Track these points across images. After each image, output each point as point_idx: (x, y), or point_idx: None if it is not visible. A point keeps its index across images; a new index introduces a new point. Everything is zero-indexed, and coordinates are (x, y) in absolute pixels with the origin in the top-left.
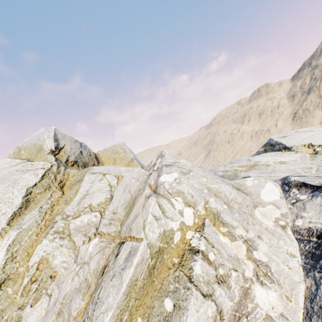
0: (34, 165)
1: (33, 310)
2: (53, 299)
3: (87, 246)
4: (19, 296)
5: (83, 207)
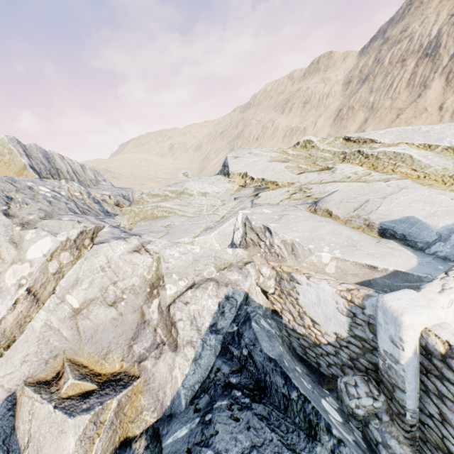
0: None
1: None
2: None
3: None
4: None
5: None
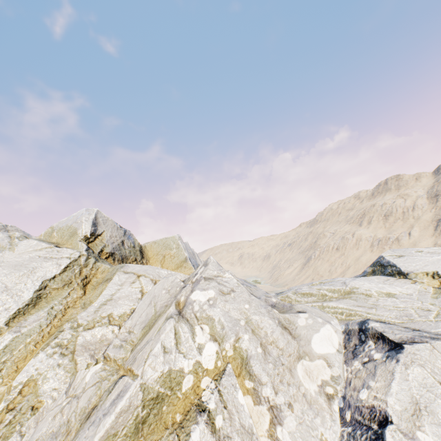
0: (60, 252)
1: None
2: None
3: (86, 372)
4: None
5: (101, 315)
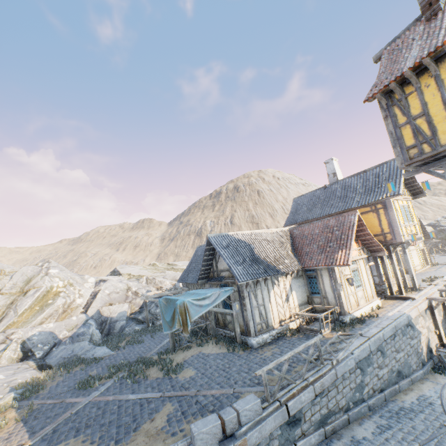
0: None
1: None
2: None
3: None
4: None
5: None
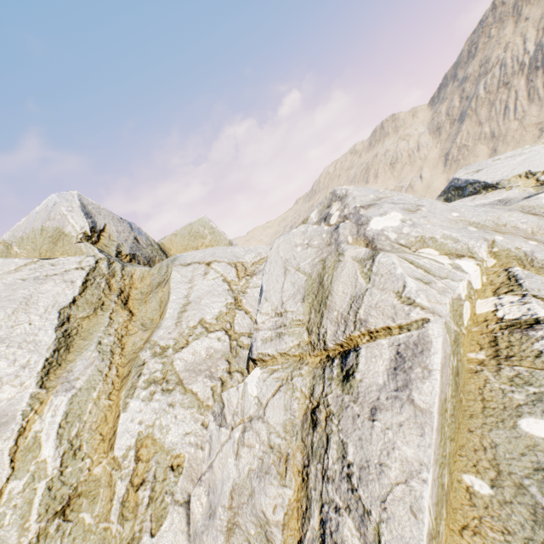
0: (58, 265)
1: (159, 541)
2: (197, 507)
3: (242, 387)
4: (117, 523)
5: (188, 326)
